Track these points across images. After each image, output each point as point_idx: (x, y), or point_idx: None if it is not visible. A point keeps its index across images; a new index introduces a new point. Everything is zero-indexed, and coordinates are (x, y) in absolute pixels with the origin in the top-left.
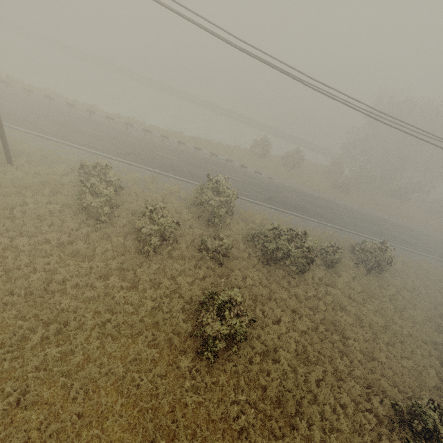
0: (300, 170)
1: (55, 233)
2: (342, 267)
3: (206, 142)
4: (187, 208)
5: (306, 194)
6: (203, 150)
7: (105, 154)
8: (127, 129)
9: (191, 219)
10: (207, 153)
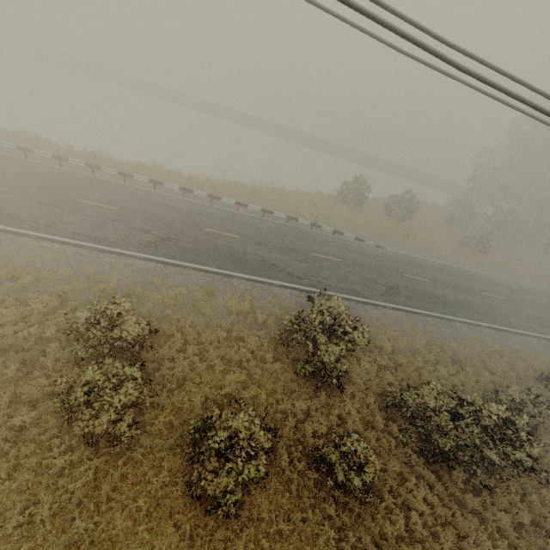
0: (412, 221)
1: (22, 497)
2: (539, 422)
3: (274, 192)
4: (270, 341)
5: (434, 267)
6: (276, 213)
7: (121, 250)
8: (153, 189)
9: (282, 370)
10: (281, 217)
